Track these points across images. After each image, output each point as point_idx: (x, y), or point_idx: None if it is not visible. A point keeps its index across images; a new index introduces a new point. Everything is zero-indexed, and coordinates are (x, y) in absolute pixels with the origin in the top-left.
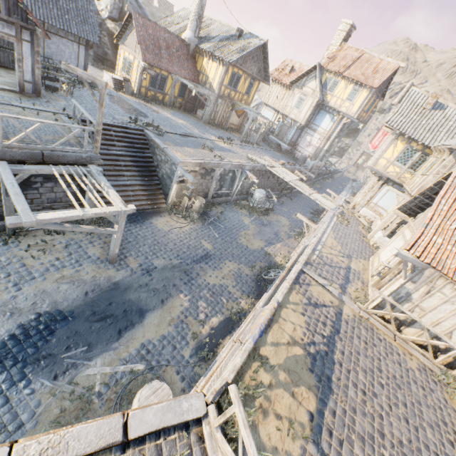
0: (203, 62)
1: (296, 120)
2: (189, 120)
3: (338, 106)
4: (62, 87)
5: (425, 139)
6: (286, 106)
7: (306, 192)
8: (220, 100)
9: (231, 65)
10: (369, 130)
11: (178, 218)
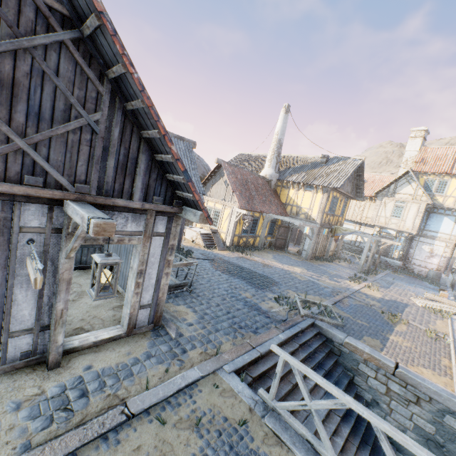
0: (289, 193)
1: (401, 229)
2: (296, 263)
3: None
4: None
5: None
6: (377, 217)
7: None
8: (326, 229)
9: (331, 189)
10: None
11: None
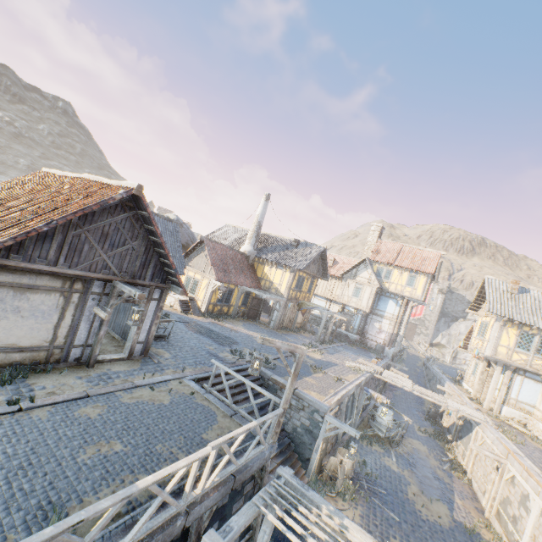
0: (264, 269)
1: (359, 307)
2: (262, 331)
3: (400, 291)
4: (251, 364)
5: (536, 322)
6: (342, 295)
7: (441, 402)
8: (291, 303)
9: (298, 270)
10: None
11: (333, 499)
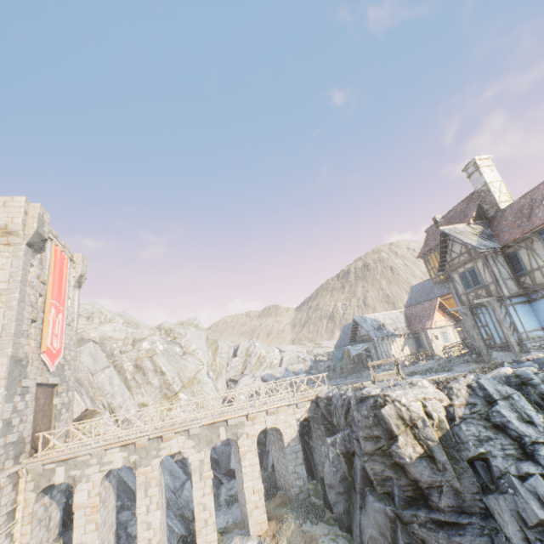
0: None
1: None
2: None
3: None
4: None
5: None
6: None
7: None
8: None
9: None
10: (29, 306)
11: None
